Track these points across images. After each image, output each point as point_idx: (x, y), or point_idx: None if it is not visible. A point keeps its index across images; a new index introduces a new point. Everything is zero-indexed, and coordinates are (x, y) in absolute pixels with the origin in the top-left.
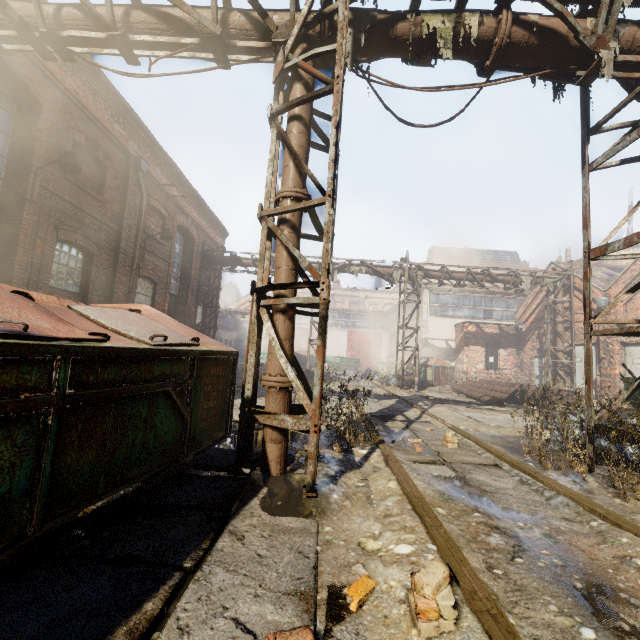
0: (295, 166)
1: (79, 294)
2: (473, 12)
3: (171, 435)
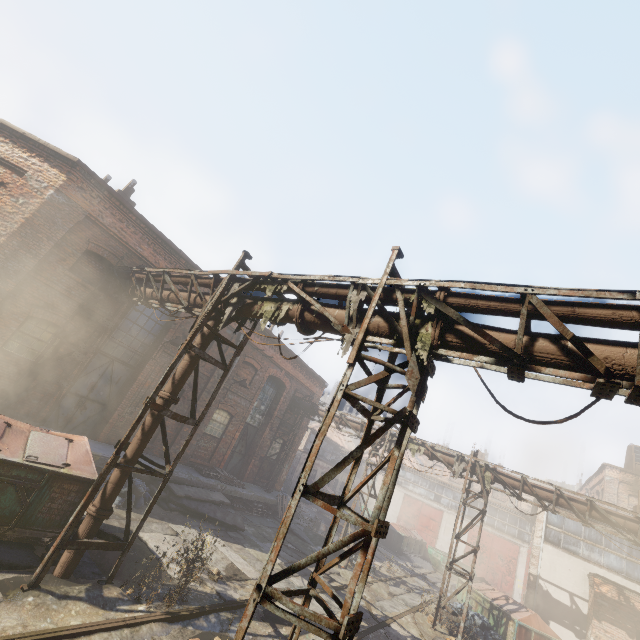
0: (173, 378)
1: None
2: (289, 302)
3: (10, 510)
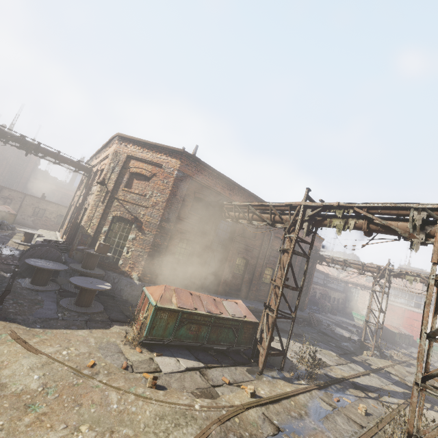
0: (283, 268)
1: (242, 275)
2: (353, 218)
3: (232, 339)
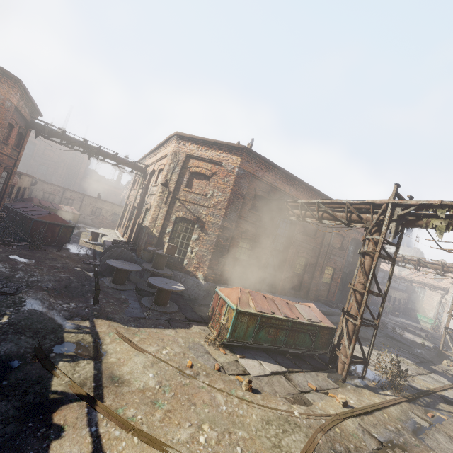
0: (364, 272)
1: (301, 274)
2: None
3: (309, 344)
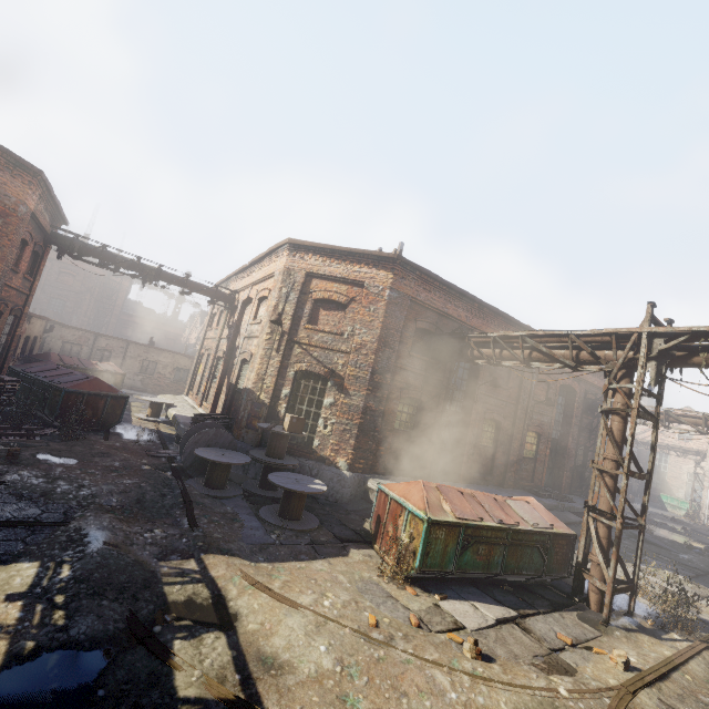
0: (613, 441)
1: (492, 447)
2: None
3: (538, 564)
